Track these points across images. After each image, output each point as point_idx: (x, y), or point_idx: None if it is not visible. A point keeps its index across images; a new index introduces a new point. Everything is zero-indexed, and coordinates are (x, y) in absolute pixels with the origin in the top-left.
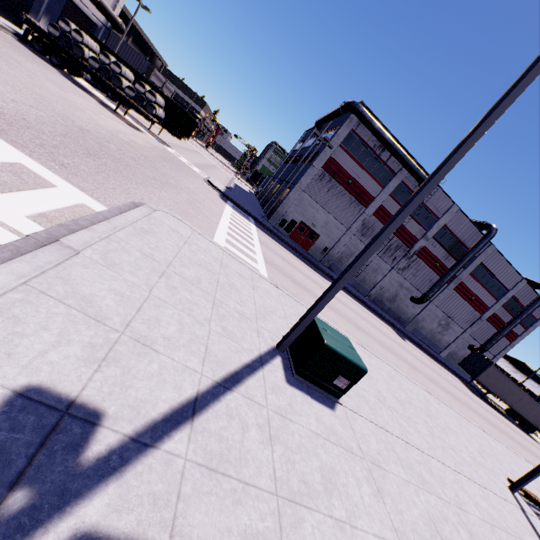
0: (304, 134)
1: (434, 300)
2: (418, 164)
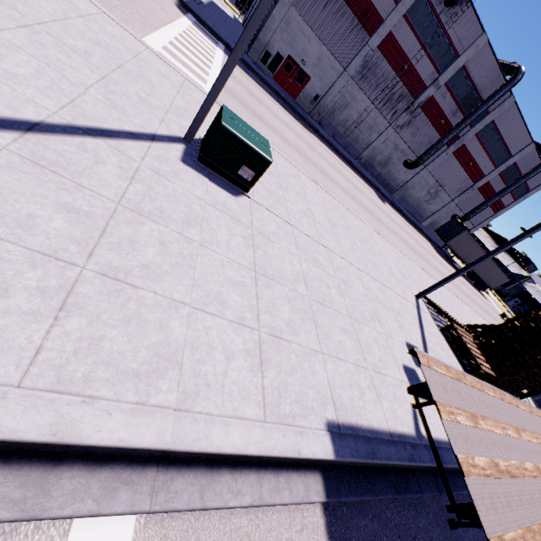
0: None
1: (429, 166)
2: None
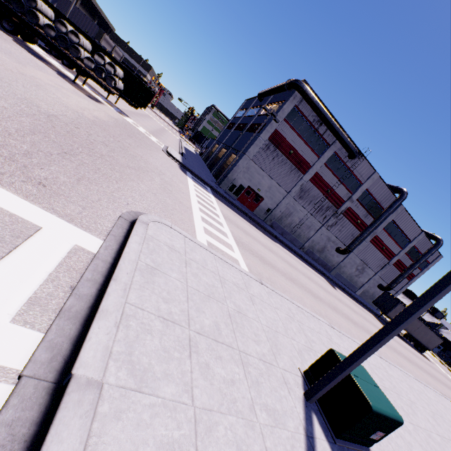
0: (244, 103)
1: (354, 250)
2: (348, 137)
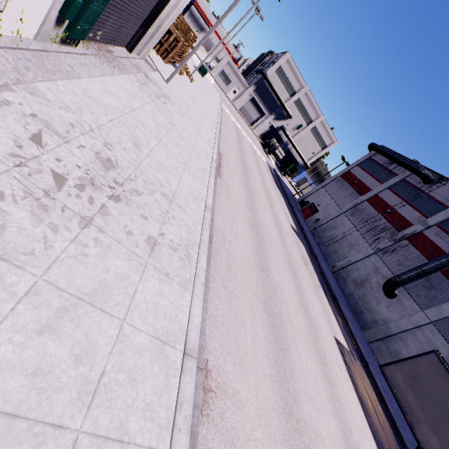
0: None
1: (429, 311)
2: (425, 168)
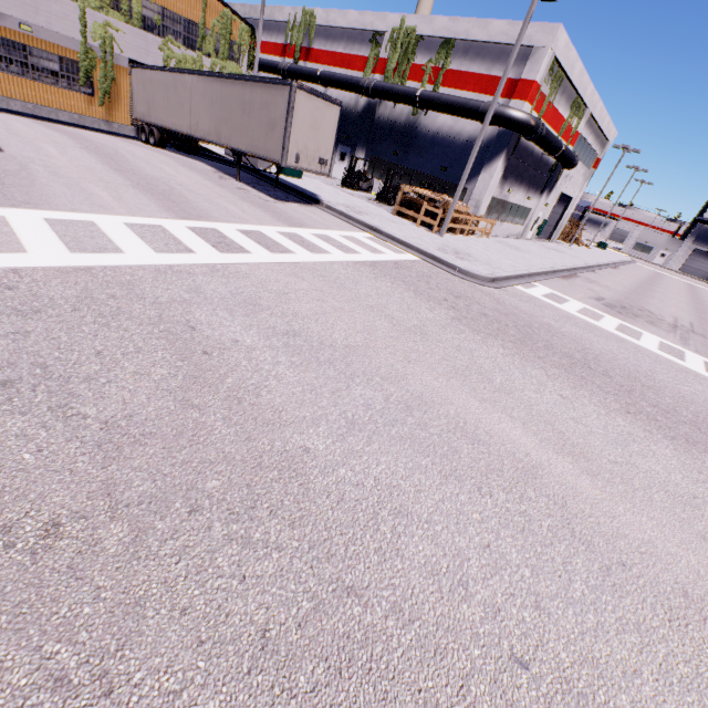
0: None
1: None
2: None
